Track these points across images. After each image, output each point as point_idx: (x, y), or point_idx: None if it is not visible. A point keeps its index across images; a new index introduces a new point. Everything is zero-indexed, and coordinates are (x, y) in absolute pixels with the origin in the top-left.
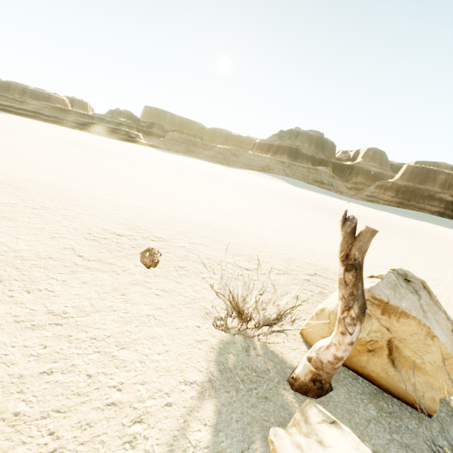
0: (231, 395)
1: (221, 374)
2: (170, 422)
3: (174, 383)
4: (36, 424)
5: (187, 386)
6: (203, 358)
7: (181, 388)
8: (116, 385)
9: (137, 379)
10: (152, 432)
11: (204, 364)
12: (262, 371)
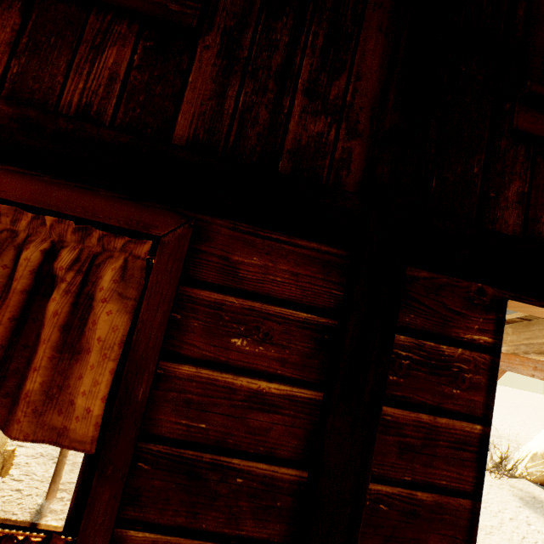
0: (539, 510)
1: (522, 501)
2: (538, 523)
3: (514, 507)
4: (503, 529)
5: (520, 508)
6: (505, 494)
7: (520, 509)
8: (498, 511)
9: (501, 507)
10: (539, 528)
11: (510, 497)
12: (534, 498)
